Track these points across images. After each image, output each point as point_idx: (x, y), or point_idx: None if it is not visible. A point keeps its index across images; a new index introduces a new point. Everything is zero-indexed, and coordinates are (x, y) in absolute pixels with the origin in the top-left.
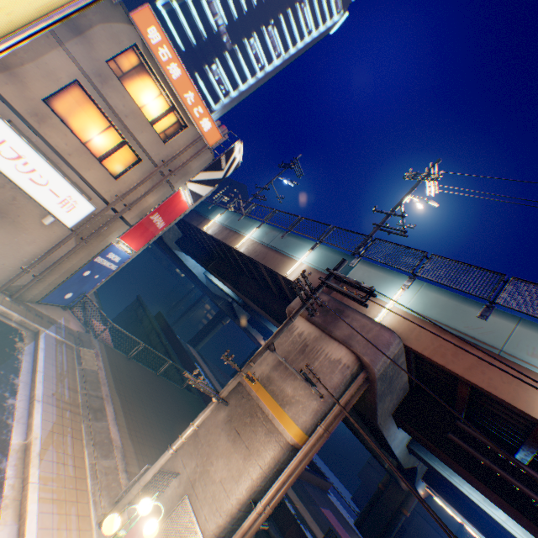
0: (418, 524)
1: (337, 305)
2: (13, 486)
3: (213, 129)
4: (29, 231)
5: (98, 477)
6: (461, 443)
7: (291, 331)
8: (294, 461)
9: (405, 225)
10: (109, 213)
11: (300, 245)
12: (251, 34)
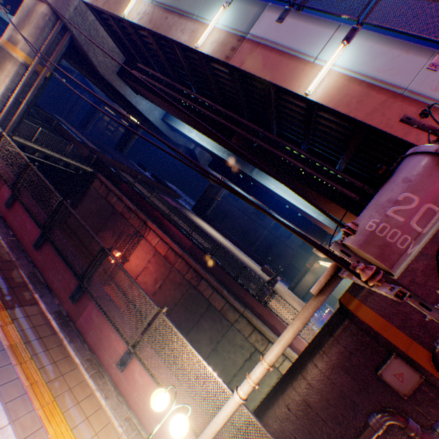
0: (234, 212)
1: None
2: None
3: None
4: None
5: None
6: (137, 74)
7: (24, 7)
8: (28, 73)
9: None
10: None
11: None
12: None
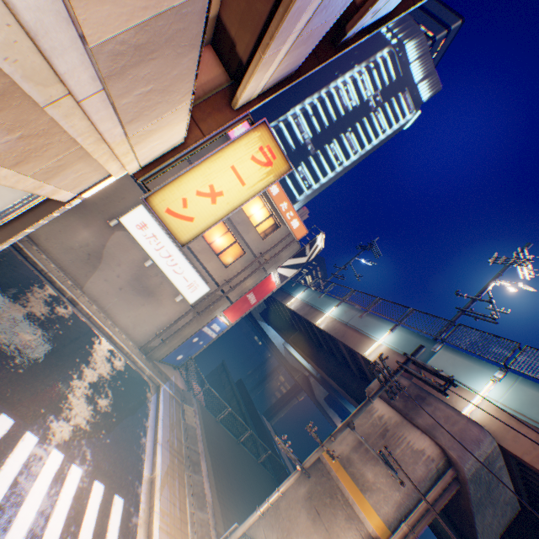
0: None
1: (418, 391)
2: (144, 509)
3: (300, 226)
4: (165, 306)
5: (195, 526)
6: None
7: (370, 412)
8: None
9: (496, 309)
10: (218, 292)
11: (378, 326)
12: (331, 141)
